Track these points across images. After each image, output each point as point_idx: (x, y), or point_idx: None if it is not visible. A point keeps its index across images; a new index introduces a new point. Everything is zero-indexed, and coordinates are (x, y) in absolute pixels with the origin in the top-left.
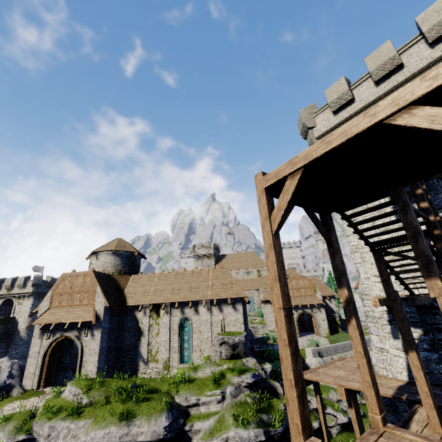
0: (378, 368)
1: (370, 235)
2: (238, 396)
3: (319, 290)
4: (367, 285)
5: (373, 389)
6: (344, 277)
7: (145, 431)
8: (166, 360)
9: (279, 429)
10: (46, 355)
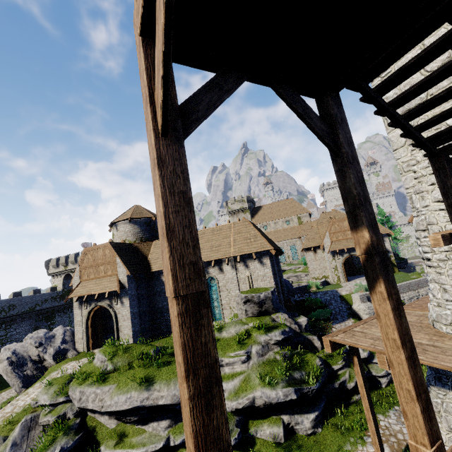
0: (440, 325)
1: (424, 122)
2: (266, 354)
3: None
4: (425, 216)
5: (419, 403)
6: (362, 208)
7: (165, 395)
8: None
9: (313, 386)
10: (88, 323)
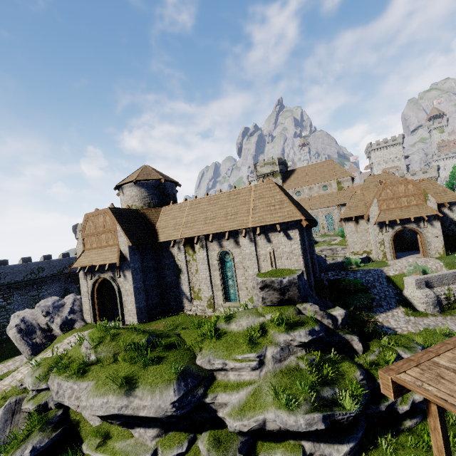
0: None
1: None
2: (286, 359)
3: (433, 196)
4: None
5: None
6: None
7: (148, 405)
8: (210, 298)
9: (350, 412)
10: (94, 294)
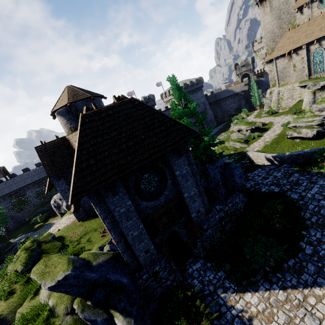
0: None
1: None
2: None
3: None
4: None
5: None
6: None
7: None
8: None
9: None
10: None
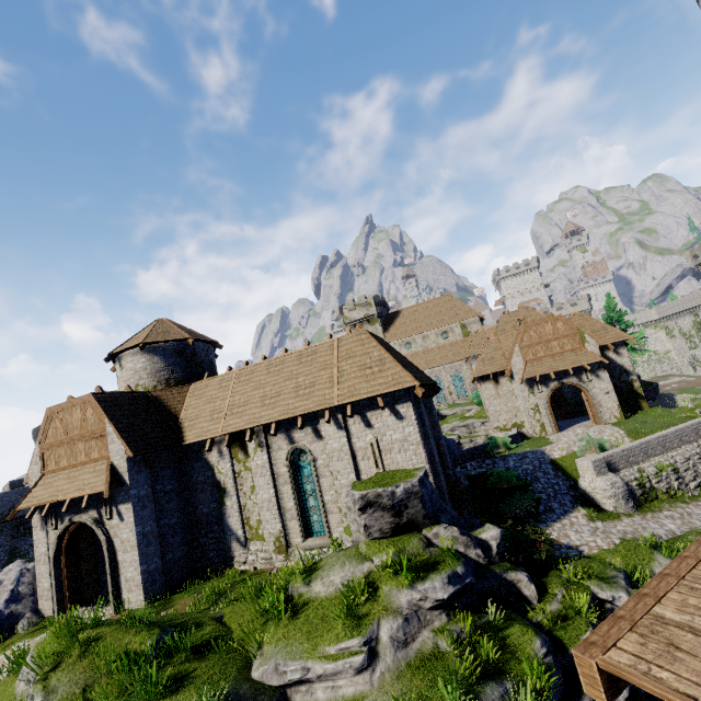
0: None
1: None
2: (415, 638)
3: (591, 336)
4: None
5: None
6: None
7: None
8: (278, 535)
9: None
10: (60, 557)
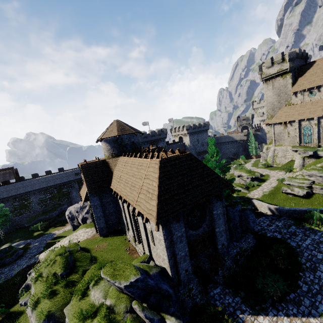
0: None
1: None
2: None
3: None
4: None
5: None
6: None
7: None
8: (132, 236)
9: None
10: None
